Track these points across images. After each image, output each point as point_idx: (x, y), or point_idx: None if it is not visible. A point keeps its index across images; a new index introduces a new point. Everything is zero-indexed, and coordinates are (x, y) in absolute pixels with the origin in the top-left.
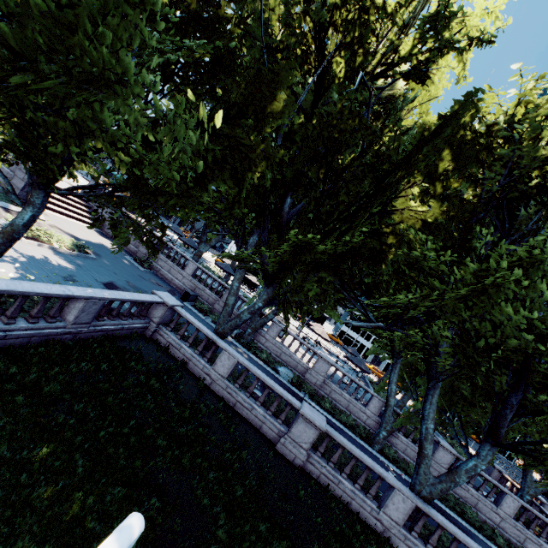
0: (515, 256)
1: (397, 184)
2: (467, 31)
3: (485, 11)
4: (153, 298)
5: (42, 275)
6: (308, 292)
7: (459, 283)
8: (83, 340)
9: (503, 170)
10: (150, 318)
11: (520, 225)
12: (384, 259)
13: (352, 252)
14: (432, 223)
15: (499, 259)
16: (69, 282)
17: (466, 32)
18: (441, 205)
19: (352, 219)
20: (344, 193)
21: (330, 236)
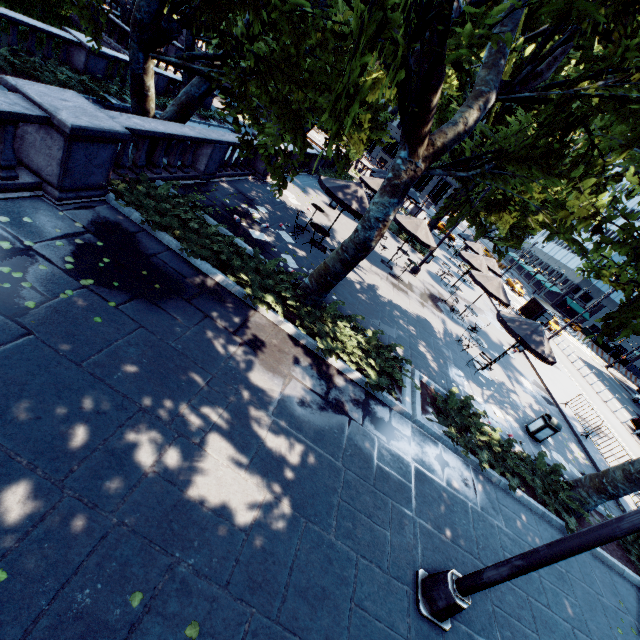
0: None
1: None
2: None
3: None
4: None
5: None
6: None
7: None
8: None
9: None
10: None
11: None
12: None
13: None
14: None
15: None
16: None
17: None
18: None
19: None
20: None
21: None
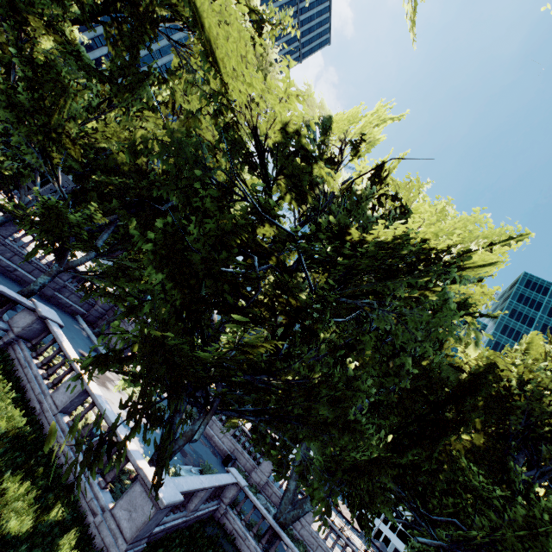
0: (551, 506)
1: (454, 430)
2: (472, 301)
3: (482, 293)
4: (231, 478)
5: (151, 446)
6: (376, 497)
7: (513, 522)
8: (186, 526)
9: (522, 416)
10: (221, 497)
11: (544, 459)
12: (438, 473)
13: (413, 464)
14: (476, 450)
15: (542, 510)
16: (175, 457)
17: (471, 301)
18: (481, 436)
19: (420, 446)
20: (401, 408)
21: (401, 455)
